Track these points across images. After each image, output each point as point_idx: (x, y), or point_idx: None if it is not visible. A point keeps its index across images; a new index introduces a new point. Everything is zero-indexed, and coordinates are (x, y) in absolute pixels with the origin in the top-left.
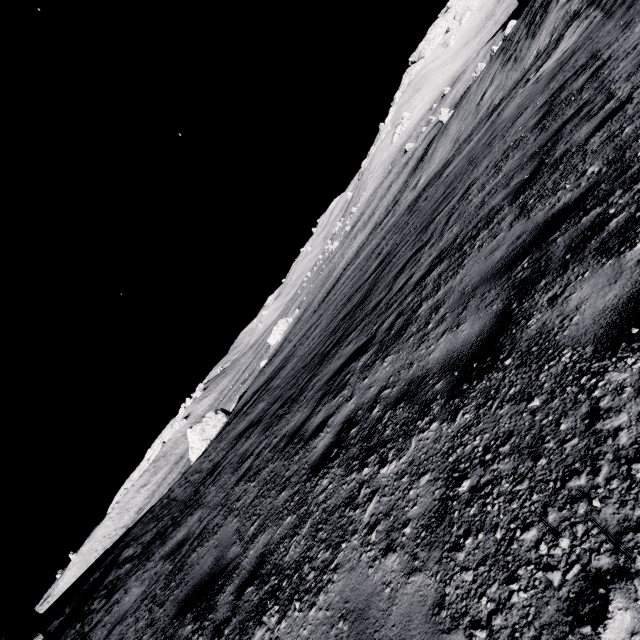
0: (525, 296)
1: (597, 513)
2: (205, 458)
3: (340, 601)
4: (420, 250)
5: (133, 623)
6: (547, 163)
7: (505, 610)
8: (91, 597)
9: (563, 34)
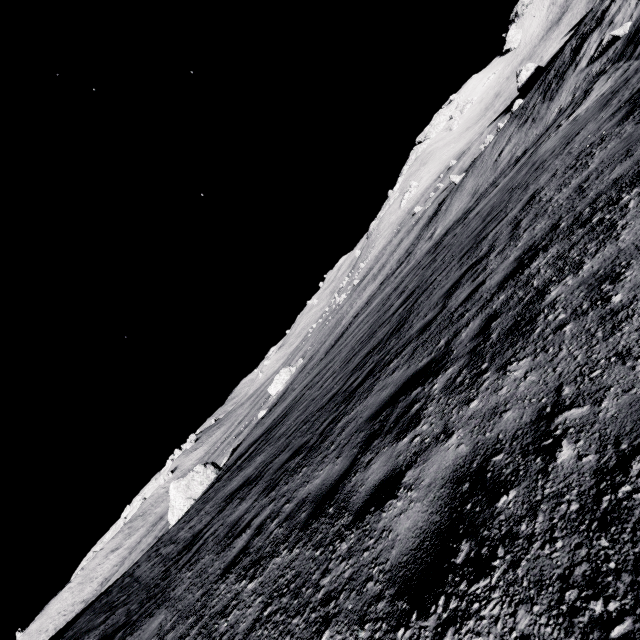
0: None
1: None
2: (185, 523)
3: None
4: (479, 262)
5: None
6: None
7: None
8: None
9: (591, 87)
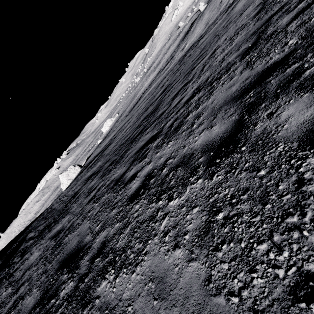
0: (252, 112)
1: (306, 238)
2: (70, 189)
3: (149, 271)
4: (187, 84)
5: (36, 270)
6: (262, 38)
7: (249, 288)
8: (12, 256)
9: None
